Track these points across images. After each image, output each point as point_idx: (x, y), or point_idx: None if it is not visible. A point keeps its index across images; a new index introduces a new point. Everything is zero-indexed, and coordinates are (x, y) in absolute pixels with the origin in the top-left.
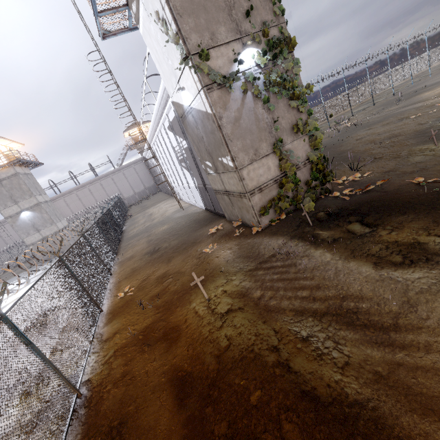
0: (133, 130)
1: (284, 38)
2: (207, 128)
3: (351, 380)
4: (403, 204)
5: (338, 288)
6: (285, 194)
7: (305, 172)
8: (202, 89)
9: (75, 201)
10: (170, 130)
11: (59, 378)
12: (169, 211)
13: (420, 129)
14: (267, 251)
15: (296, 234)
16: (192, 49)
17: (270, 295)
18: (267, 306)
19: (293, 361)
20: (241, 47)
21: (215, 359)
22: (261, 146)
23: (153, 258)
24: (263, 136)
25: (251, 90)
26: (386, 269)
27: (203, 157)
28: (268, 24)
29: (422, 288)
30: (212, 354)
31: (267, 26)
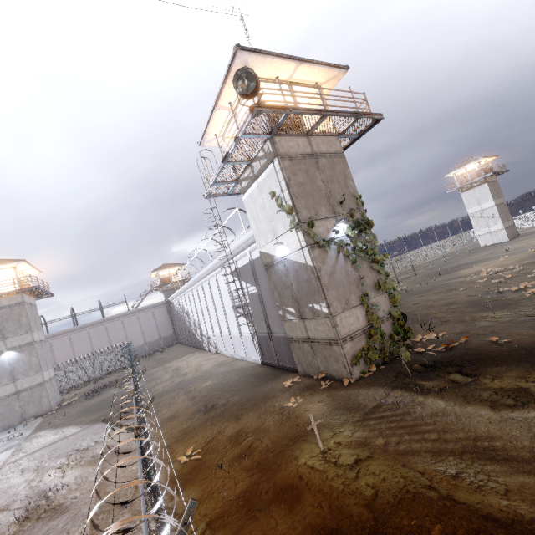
0: (162, 271)
1: (366, 220)
2: (301, 277)
3: (519, 504)
4: (492, 358)
5: (465, 430)
6: (373, 345)
7: (388, 326)
8: (307, 246)
9: (64, 346)
10: (234, 275)
11: None
12: (206, 365)
13: (472, 300)
14: (368, 402)
15: (397, 385)
16: (303, 219)
17: (396, 442)
18: (398, 452)
19: (455, 495)
20: (335, 222)
21: (364, 507)
22: (351, 297)
23: (210, 416)
24: (352, 289)
25: (342, 252)
26: (503, 410)
27: (284, 302)
28: (354, 210)
29: None
30: (357, 503)
31: (353, 211)
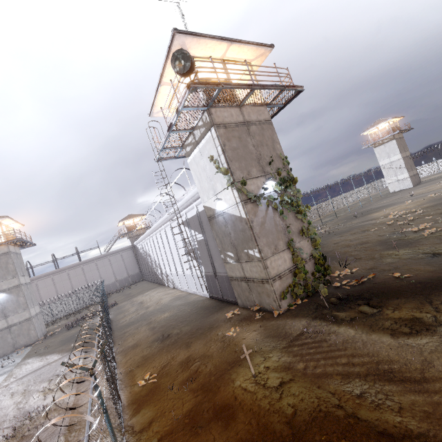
0: (128, 221)
1: (291, 177)
2: (237, 227)
3: (410, 420)
4: (394, 291)
5: (370, 355)
6: (298, 282)
7: (311, 265)
8: (241, 202)
9: (48, 286)
10: (185, 225)
11: None
12: (165, 299)
13: (381, 239)
14: (293, 331)
15: (317, 316)
16: (237, 179)
17: (313, 366)
18: (315, 375)
19: (358, 413)
20: (265, 180)
21: (285, 424)
22: (279, 243)
23: (166, 344)
24: (280, 236)
25: (271, 205)
26: (400, 337)
27: (225, 248)
28: (281, 169)
29: (431, 349)
30: (280, 421)
31: (280, 170)
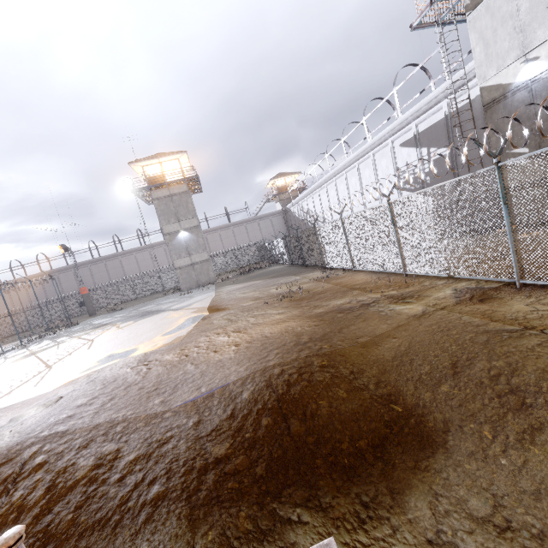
0: (278, 180)
1: None
2: None
3: None
4: None
5: None
6: None
7: None
8: None
9: None
10: (407, 146)
11: (513, 254)
12: None
13: None
14: None
15: None
16: None
17: None
18: None
19: None
20: None
21: None
22: None
23: None
24: None
25: None
26: None
27: (509, 145)
28: None
29: None
30: None
31: None
